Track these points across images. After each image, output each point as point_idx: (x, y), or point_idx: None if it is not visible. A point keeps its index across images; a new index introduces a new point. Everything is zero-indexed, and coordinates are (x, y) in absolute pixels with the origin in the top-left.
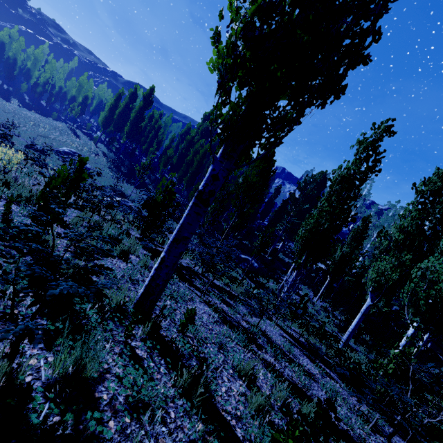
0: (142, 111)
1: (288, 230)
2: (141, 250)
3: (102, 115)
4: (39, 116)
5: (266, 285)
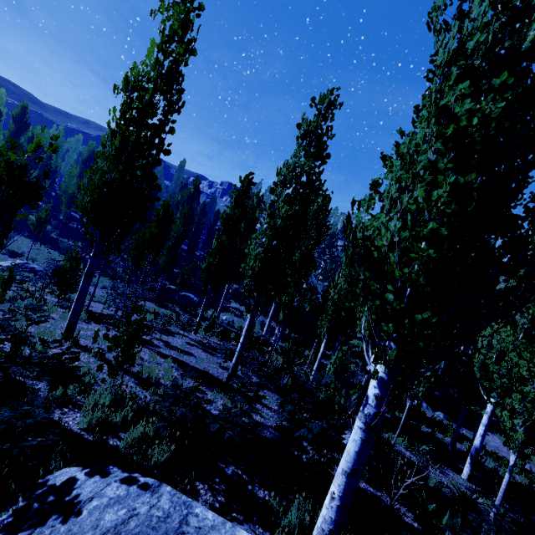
0: (16, 137)
1: None
2: (60, 309)
3: None
4: None
5: (205, 315)
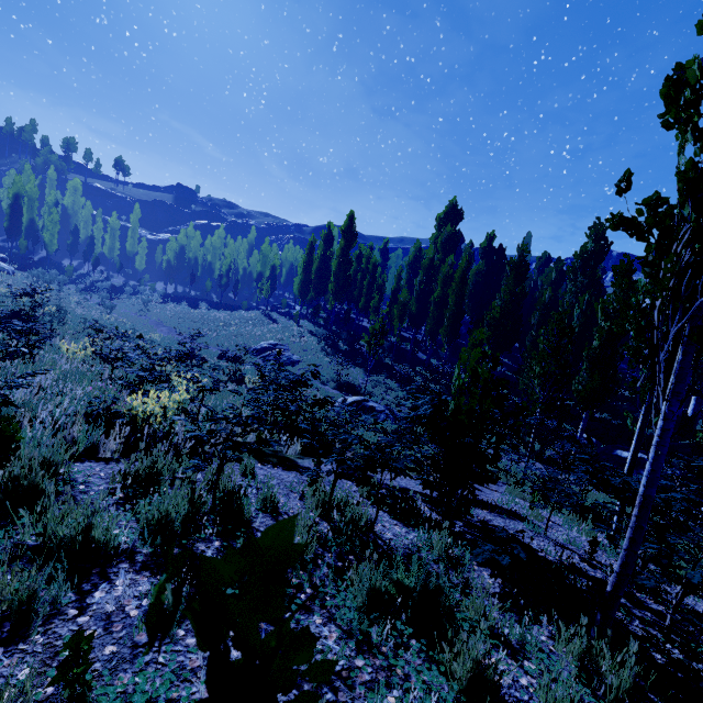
0: (346, 252)
1: None
2: (472, 570)
3: (296, 282)
4: (229, 313)
5: None
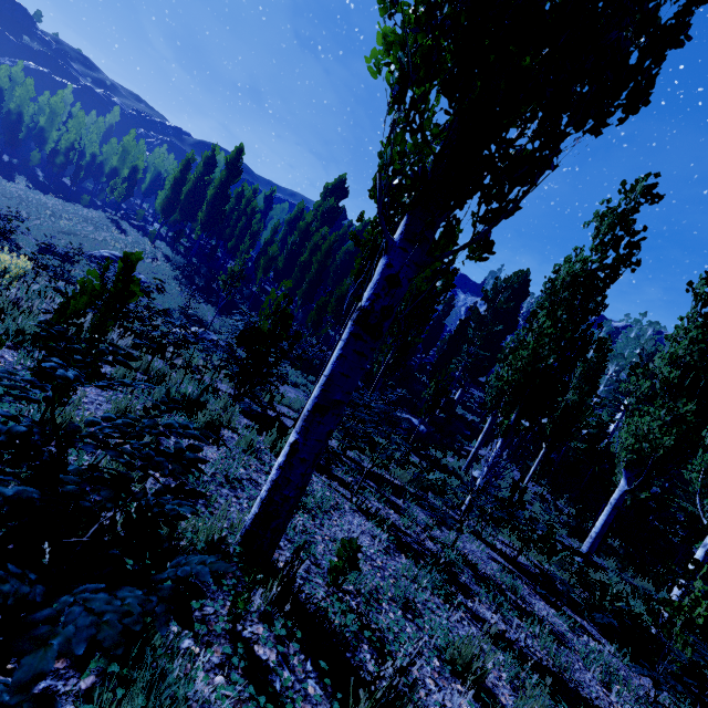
0: (226, 185)
1: (471, 368)
2: (239, 417)
3: (160, 196)
4: (61, 202)
5: (443, 462)
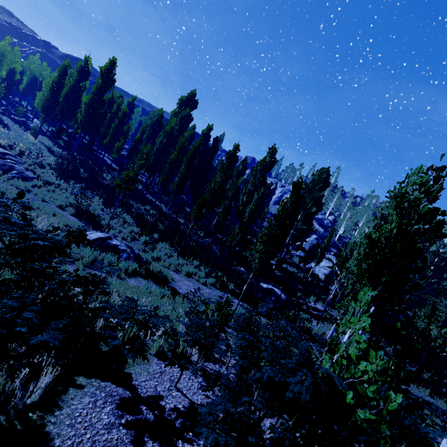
0: (102, 92)
1: (294, 237)
2: None
3: (38, 96)
4: None
5: (312, 331)
